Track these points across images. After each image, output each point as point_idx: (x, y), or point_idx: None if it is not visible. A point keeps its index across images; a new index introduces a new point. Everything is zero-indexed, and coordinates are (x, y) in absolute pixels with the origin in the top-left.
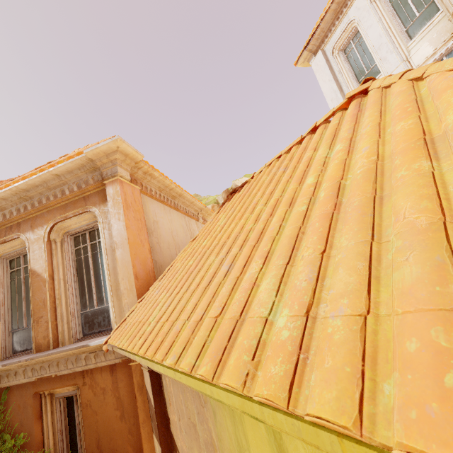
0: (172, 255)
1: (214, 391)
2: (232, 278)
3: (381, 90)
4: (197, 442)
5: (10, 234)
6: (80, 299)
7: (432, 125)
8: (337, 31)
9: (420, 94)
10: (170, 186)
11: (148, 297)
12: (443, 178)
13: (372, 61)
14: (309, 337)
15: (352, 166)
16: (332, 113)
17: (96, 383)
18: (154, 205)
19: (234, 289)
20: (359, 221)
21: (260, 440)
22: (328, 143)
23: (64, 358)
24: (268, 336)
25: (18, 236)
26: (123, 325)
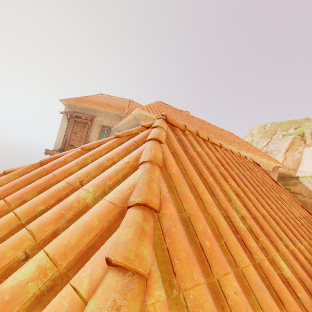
0: None
1: None
2: None
3: None
4: None
5: None
6: None
7: None
8: None
9: None
10: None
11: None
12: None
13: None
14: None
15: None
16: None
17: None
18: None
19: None
20: None
21: None
22: None
23: None
24: None
25: None
26: None
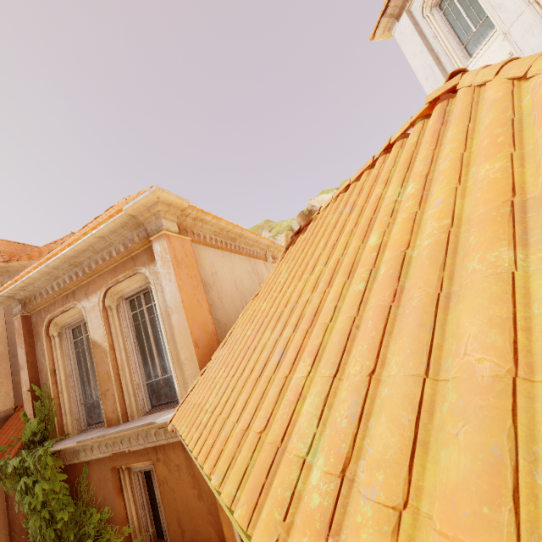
0: (238, 310)
1: None
2: (280, 377)
3: (472, 92)
4: None
5: (67, 303)
6: (144, 368)
7: (527, 174)
8: None
9: (520, 107)
10: (227, 228)
11: (209, 371)
12: (528, 284)
13: (482, 12)
14: (342, 510)
15: (423, 225)
16: (409, 125)
17: (170, 459)
18: (211, 254)
19: (282, 394)
20: (414, 336)
21: None
22: (401, 177)
23: (135, 433)
24: (305, 486)
25: (75, 305)
26: (185, 403)
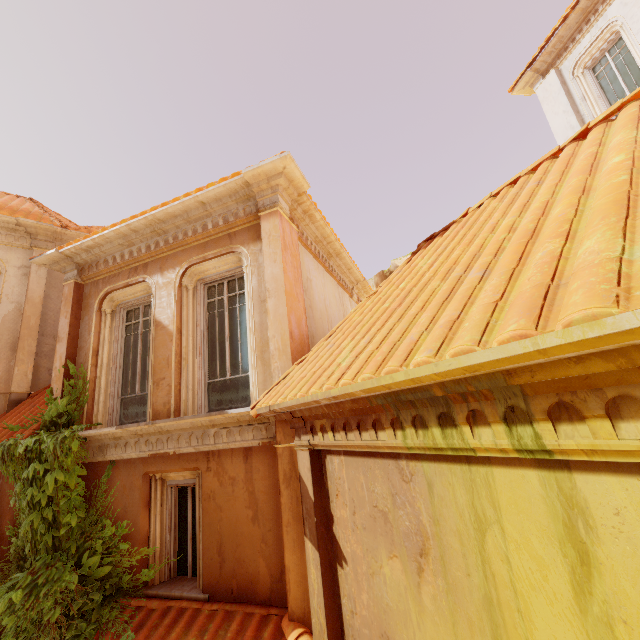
0: (324, 329)
1: (541, 340)
2: (504, 270)
3: None
4: (388, 537)
5: (135, 276)
6: (208, 365)
7: None
8: (585, 40)
9: None
10: (330, 238)
11: (315, 355)
12: None
13: None
14: None
15: None
16: (620, 105)
17: (224, 470)
18: (308, 259)
19: (513, 279)
20: None
21: (527, 501)
22: (631, 127)
23: (188, 431)
24: (631, 270)
25: (144, 278)
26: (279, 386)
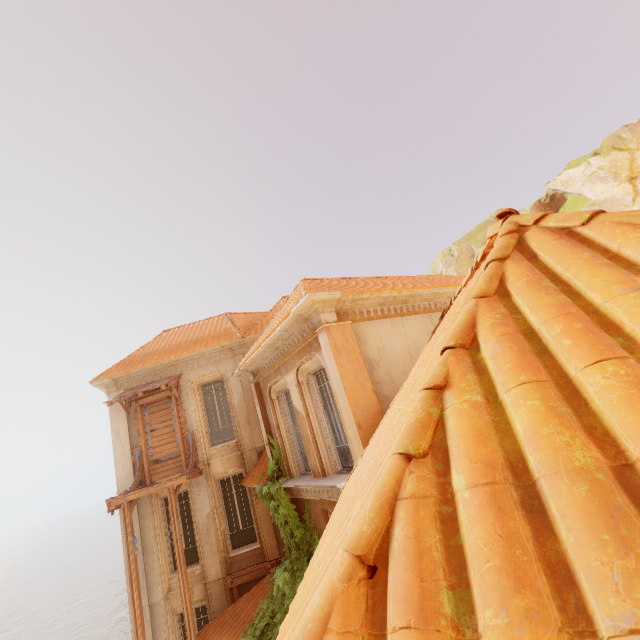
0: None
1: None
2: (342, 508)
3: None
4: None
5: (277, 376)
6: (333, 434)
7: None
8: None
9: None
10: (392, 295)
11: (362, 457)
12: None
13: None
14: None
15: None
16: (483, 252)
17: None
18: (377, 327)
19: None
20: (337, 531)
21: None
22: (440, 342)
23: (330, 488)
24: None
25: (281, 378)
26: (349, 479)
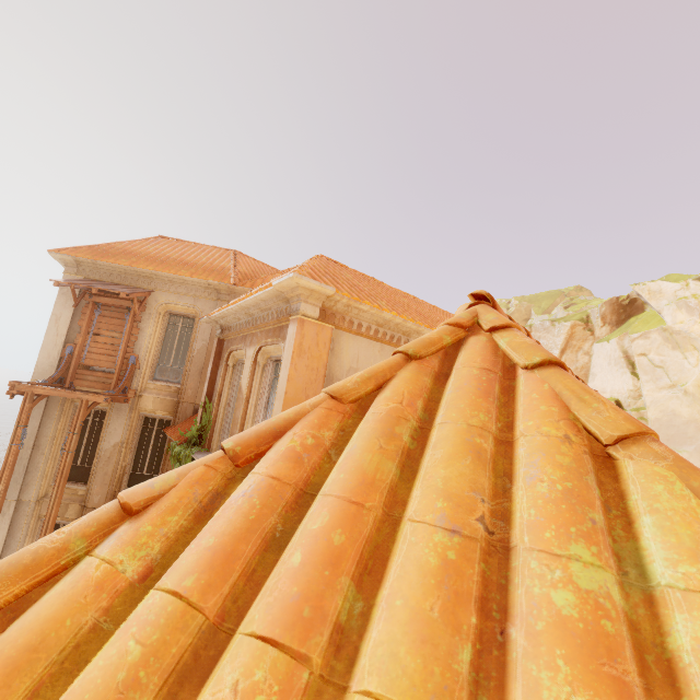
0: None
1: None
2: None
3: None
4: None
5: (241, 344)
6: None
7: None
8: None
9: None
10: (394, 320)
11: None
12: None
13: None
14: None
15: None
16: None
17: None
18: (361, 346)
19: None
20: None
21: None
22: None
23: None
24: None
25: (243, 348)
26: None
